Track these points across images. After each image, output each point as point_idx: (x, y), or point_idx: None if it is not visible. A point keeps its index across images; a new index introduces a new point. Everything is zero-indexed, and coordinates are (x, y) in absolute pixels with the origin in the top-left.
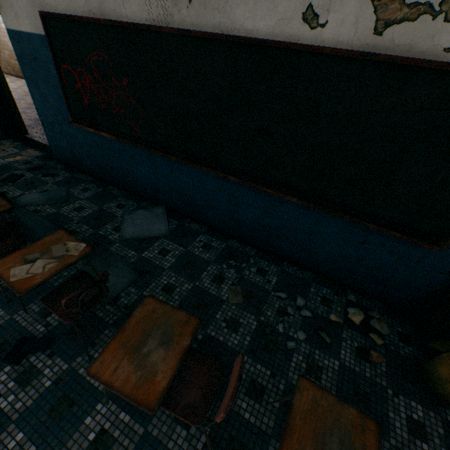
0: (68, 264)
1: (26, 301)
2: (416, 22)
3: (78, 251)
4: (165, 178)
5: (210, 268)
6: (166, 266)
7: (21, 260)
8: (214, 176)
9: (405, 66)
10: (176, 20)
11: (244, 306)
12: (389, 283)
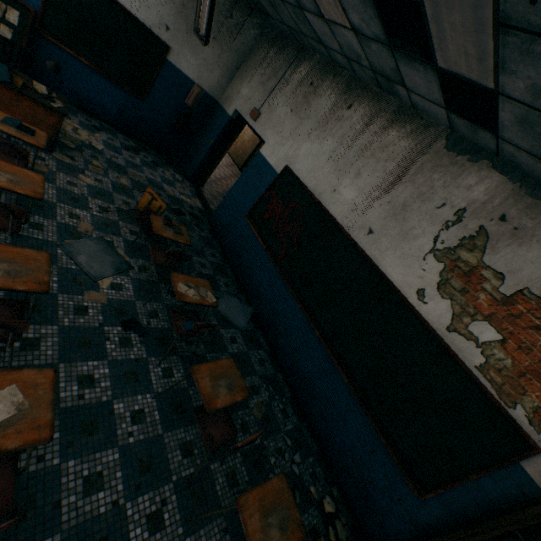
0: (204, 303)
1: (146, 298)
2: (468, 341)
3: (211, 300)
4: (272, 294)
5: (254, 378)
6: (229, 350)
7: (185, 281)
8: (306, 321)
9: (453, 357)
10: (355, 234)
11: (259, 423)
12: (370, 504)
